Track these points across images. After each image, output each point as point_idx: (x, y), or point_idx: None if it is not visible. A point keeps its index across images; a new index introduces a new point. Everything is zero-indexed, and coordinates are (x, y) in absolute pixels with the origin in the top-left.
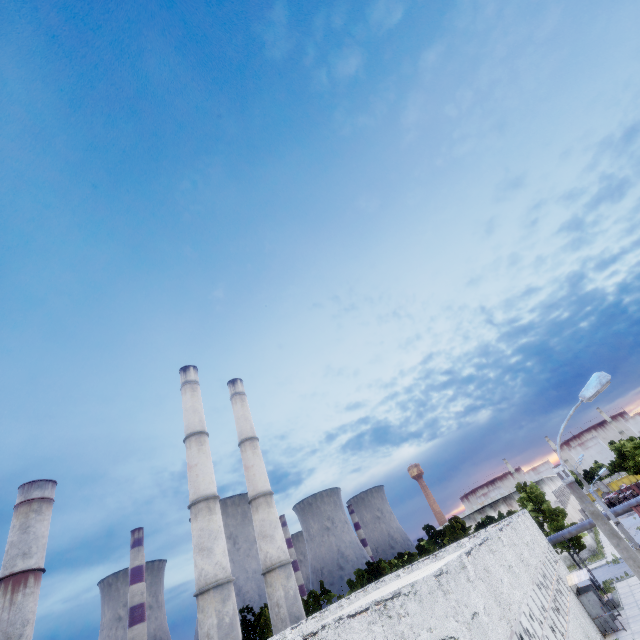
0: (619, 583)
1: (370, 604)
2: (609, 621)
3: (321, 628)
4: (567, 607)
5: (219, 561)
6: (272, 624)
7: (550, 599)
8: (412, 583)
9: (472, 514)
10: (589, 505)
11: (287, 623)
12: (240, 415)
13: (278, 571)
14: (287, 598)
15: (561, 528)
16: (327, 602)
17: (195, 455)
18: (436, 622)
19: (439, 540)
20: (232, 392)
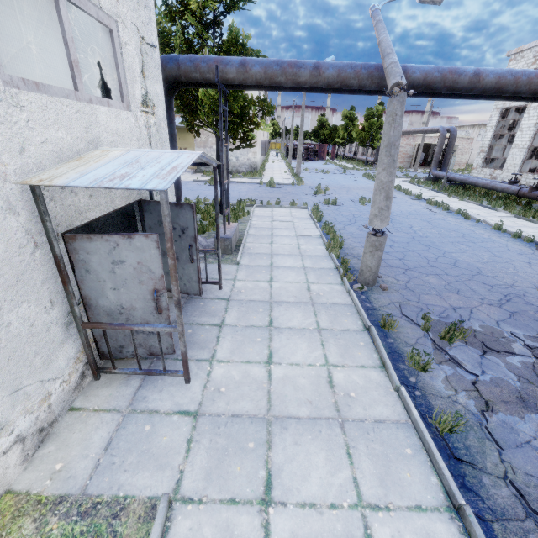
0: (260, 209)
1: None
2: (155, 333)
3: None
4: None
5: None
6: None
7: None
8: None
9: None
10: None
11: None
12: None
13: None
14: None
15: None
16: None
17: None
18: None
19: None
20: None
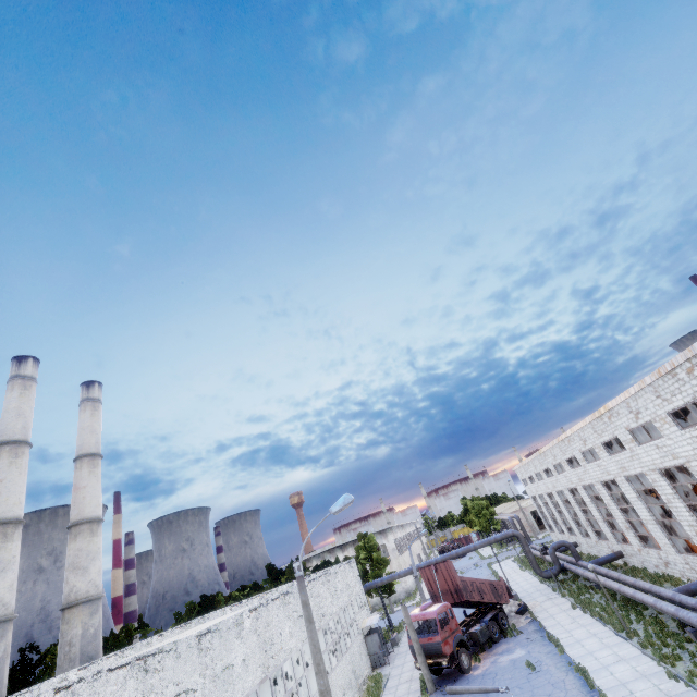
0: None
1: (133, 659)
2: (381, 657)
3: (77, 681)
4: (347, 648)
5: (0, 597)
6: (57, 664)
7: (331, 642)
8: (176, 641)
9: (323, 553)
10: (303, 595)
11: (76, 663)
12: (86, 426)
13: (82, 607)
14: (84, 636)
15: (380, 576)
16: (141, 637)
17: (3, 469)
18: (184, 676)
19: (279, 578)
20: (84, 396)
